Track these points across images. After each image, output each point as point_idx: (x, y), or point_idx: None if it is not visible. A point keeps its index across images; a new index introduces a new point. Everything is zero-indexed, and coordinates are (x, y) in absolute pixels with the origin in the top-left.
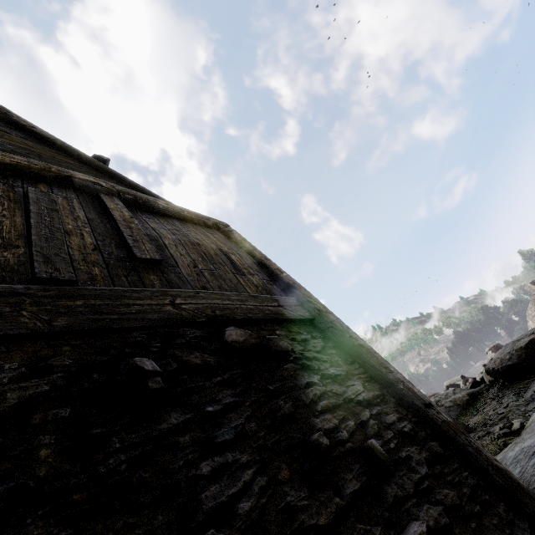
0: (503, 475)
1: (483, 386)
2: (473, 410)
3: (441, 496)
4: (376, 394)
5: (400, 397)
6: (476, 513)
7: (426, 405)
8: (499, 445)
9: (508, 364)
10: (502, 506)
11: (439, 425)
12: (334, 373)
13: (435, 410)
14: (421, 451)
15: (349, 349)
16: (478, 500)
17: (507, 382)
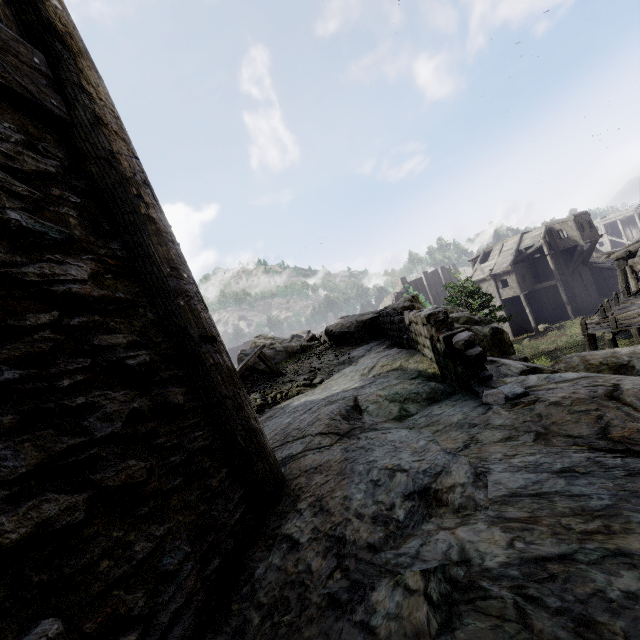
0: (252, 437)
1: (317, 343)
2: (297, 359)
3: (111, 472)
4: (118, 296)
5: (169, 316)
6: (166, 491)
7: (206, 338)
8: (294, 393)
9: (345, 330)
10: (223, 473)
11: (206, 367)
12: (23, 224)
13: (214, 348)
14: (135, 399)
15: (120, 213)
16: (188, 470)
17: (336, 345)
